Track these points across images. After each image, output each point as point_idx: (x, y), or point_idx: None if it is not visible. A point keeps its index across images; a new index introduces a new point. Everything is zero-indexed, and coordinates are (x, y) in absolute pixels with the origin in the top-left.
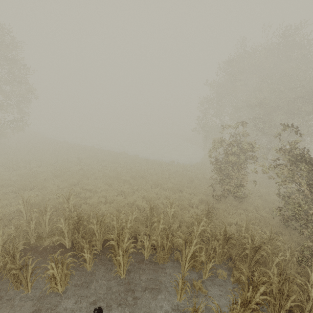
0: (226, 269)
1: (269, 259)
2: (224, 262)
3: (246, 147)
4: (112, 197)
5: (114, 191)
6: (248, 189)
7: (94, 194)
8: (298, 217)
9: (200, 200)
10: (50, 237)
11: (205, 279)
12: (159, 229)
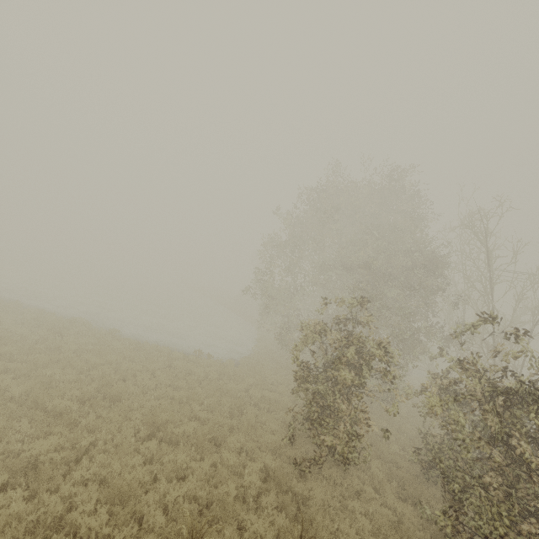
0: None
1: None
2: None
3: (378, 355)
4: None
5: None
6: (368, 443)
7: None
8: None
9: (261, 469)
10: None
11: None
12: None
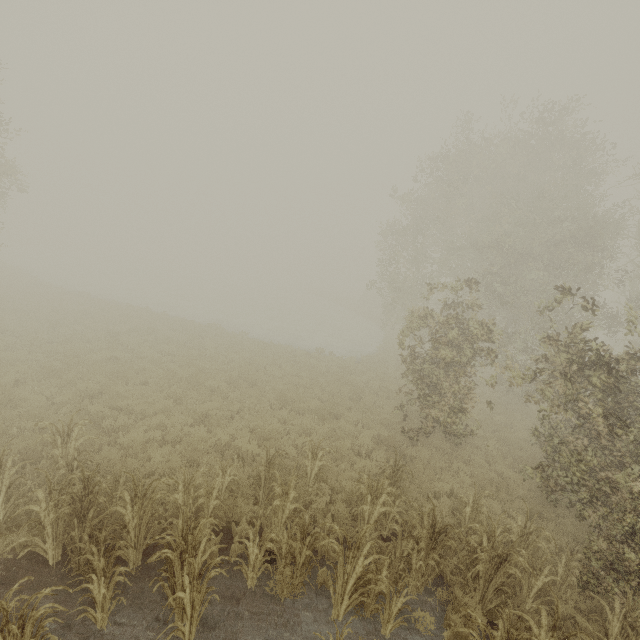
0: (431, 605)
1: (522, 582)
2: (428, 588)
3: (476, 332)
4: (179, 428)
5: (185, 415)
6: (475, 418)
7: (138, 421)
8: (577, 485)
9: (375, 438)
10: (7, 535)
11: (387, 635)
12: (286, 511)
